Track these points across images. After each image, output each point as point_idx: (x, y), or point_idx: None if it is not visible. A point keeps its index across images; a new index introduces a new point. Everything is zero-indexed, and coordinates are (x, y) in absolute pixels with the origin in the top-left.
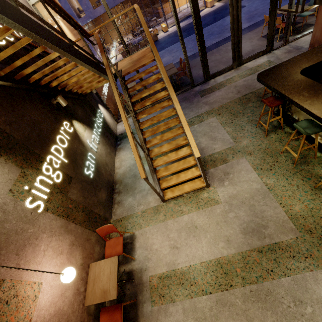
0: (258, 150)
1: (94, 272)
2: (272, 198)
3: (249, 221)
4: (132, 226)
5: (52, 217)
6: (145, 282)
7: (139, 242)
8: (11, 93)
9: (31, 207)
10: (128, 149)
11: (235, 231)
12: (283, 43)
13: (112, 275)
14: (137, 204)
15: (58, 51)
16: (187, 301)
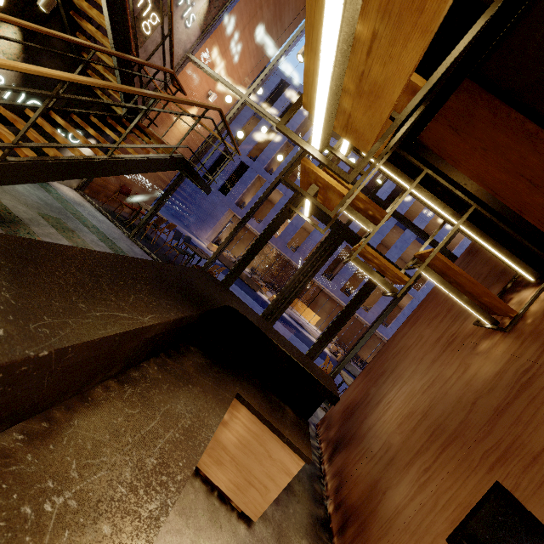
0: None
1: None
2: None
3: None
4: None
5: None
6: None
7: None
8: None
9: None
10: None
11: None
12: None
13: None
14: None
15: None
16: None
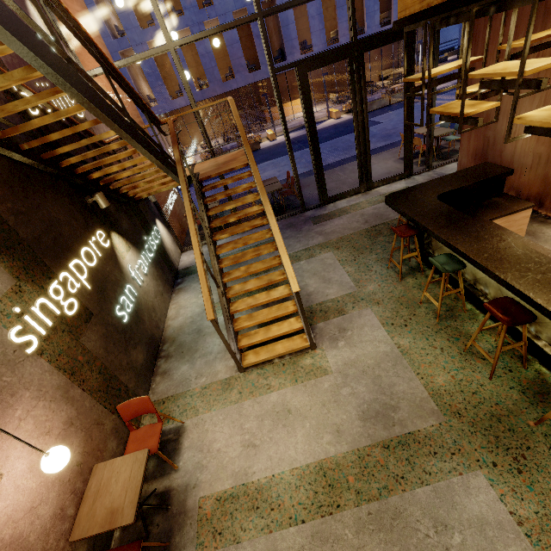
0: (390, 299)
1: (100, 479)
2: (406, 366)
3: (371, 400)
4: (181, 412)
5: (47, 367)
6: (190, 508)
7: (190, 438)
8: (30, 176)
9: (18, 342)
10: (194, 291)
11: (349, 415)
12: (425, 168)
13: (132, 482)
14: (196, 375)
15: (115, 128)
16: (263, 538)
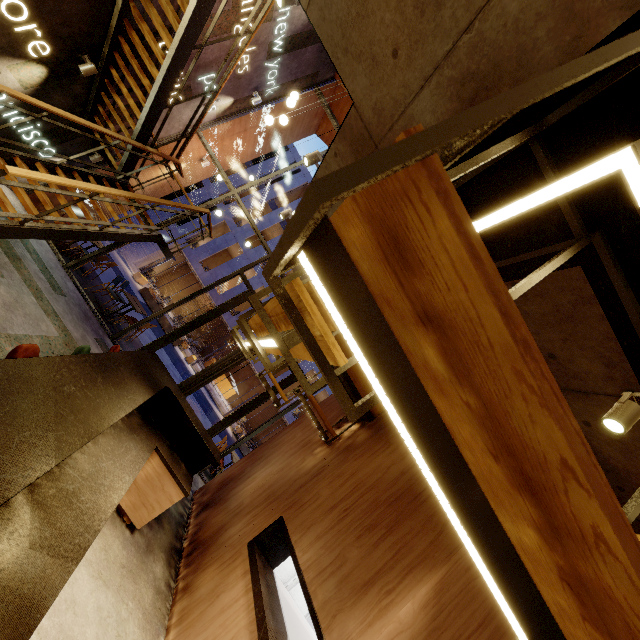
0: None
1: None
2: None
3: None
4: None
5: None
6: None
7: None
8: None
9: None
10: None
11: None
12: None
13: None
14: None
15: (163, 71)
16: None
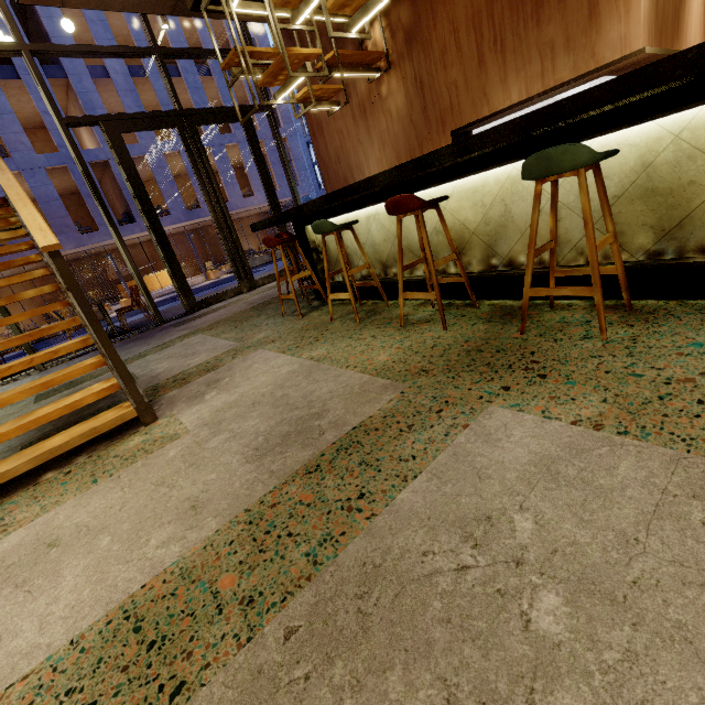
0: (290, 332)
1: None
2: (328, 368)
3: (273, 426)
4: None
5: None
6: None
7: None
8: None
9: None
10: None
11: (225, 468)
12: None
13: None
14: None
15: None
16: None
